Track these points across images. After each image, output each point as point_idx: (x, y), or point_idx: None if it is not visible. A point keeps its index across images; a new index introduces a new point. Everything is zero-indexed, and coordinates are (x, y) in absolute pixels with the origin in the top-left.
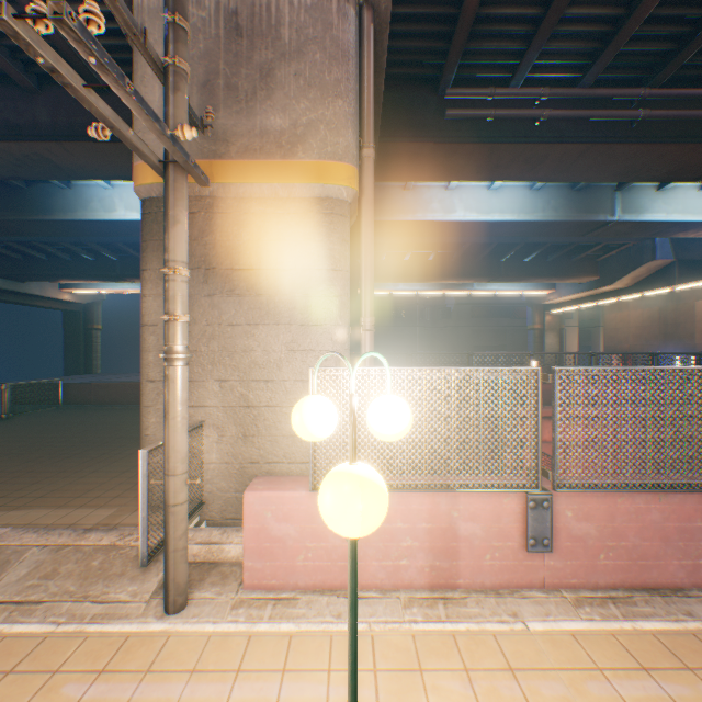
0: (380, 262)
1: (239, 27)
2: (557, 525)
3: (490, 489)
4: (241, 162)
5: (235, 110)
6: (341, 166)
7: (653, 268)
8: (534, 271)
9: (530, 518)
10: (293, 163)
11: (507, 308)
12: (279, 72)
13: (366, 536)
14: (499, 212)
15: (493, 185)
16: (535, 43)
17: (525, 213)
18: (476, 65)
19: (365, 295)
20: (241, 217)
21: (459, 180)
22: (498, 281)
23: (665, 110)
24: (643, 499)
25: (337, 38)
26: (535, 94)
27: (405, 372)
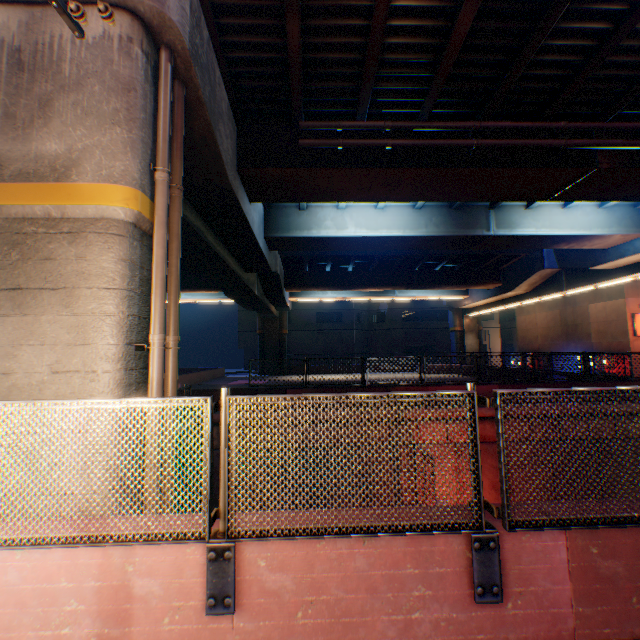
0: (304, 273)
1: (22, 63)
2: (250, 578)
3: (151, 541)
4: (15, 185)
5: (12, 136)
6: (118, 188)
7: (545, 275)
8: (444, 279)
9: (210, 571)
10: (67, 186)
11: (435, 312)
12: (58, 102)
13: (24, 600)
14: (387, 228)
15: (378, 205)
16: (365, 82)
17: (411, 229)
18: (324, 101)
19: (154, 312)
20: (14, 237)
21: (332, 200)
22: (414, 288)
23: (498, 139)
24: (347, 542)
25: (118, 73)
26: (380, 126)
27: (62, 405)
